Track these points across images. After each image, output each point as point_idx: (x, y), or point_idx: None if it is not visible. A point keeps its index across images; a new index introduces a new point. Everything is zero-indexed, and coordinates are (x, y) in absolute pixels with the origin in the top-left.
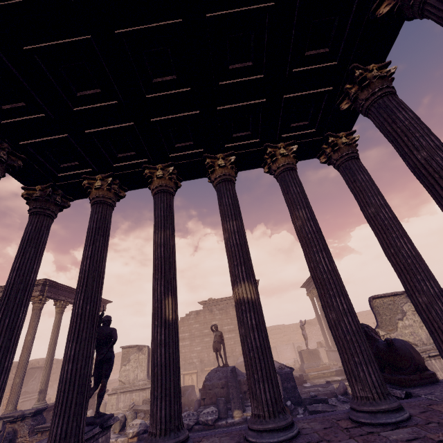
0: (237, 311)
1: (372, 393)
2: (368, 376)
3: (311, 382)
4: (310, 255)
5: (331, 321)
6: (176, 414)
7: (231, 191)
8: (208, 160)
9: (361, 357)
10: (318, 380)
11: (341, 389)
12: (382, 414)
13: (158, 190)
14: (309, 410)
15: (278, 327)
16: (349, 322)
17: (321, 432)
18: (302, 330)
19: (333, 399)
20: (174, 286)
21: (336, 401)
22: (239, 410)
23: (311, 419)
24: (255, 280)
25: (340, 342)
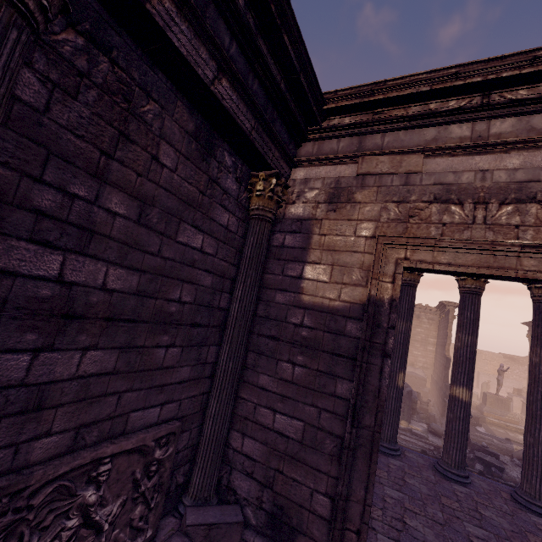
0: (450, 402)
1: (535, 494)
2: (538, 485)
3: (487, 426)
4: (533, 390)
5: (526, 442)
6: (395, 436)
7: (476, 306)
8: None
9: (539, 474)
10: (495, 428)
11: (520, 455)
12: (535, 506)
13: (406, 282)
14: (475, 454)
15: None
16: (541, 451)
17: (486, 490)
18: (499, 375)
19: (506, 458)
20: (406, 364)
21: (508, 460)
22: (406, 422)
23: (481, 478)
24: (472, 388)
25: (526, 457)
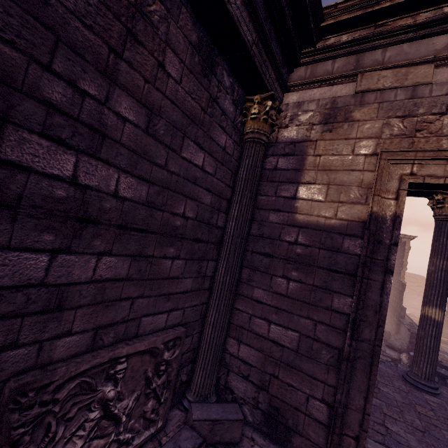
0: (422, 321)
1: None
2: None
3: None
4: None
5: None
6: None
7: None
8: (440, 197)
9: None
10: (444, 345)
11: None
12: None
13: None
14: None
15: (414, 276)
16: None
17: None
18: None
19: None
20: None
21: None
22: None
23: None
24: (445, 309)
25: None
